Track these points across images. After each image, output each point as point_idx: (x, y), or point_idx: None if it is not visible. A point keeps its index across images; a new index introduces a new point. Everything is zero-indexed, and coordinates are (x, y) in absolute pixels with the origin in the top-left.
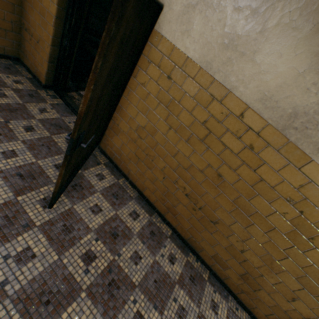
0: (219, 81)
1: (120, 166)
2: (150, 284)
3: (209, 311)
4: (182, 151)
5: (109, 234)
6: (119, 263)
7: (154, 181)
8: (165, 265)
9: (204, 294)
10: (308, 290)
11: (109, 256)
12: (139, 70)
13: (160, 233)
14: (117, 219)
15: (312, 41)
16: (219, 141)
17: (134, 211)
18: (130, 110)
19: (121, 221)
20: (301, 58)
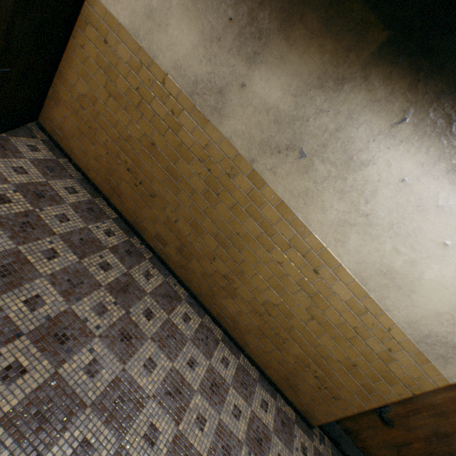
0: (145, 49)
1: (63, 145)
2: (75, 239)
3: (140, 275)
4: (121, 121)
5: (33, 193)
6: (40, 215)
7: (99, 159)
8: (99, 234)
9: (139, 265)
10: (222, 246)
11: (29, 207)
12: (78, 31)
13: (101, 213)
14: (48, 186)
15: (199, 22)
16: (150, 109)
17: (72, 188)
18: (71, 76)
19: (52, 189)
20: (195, 34)
